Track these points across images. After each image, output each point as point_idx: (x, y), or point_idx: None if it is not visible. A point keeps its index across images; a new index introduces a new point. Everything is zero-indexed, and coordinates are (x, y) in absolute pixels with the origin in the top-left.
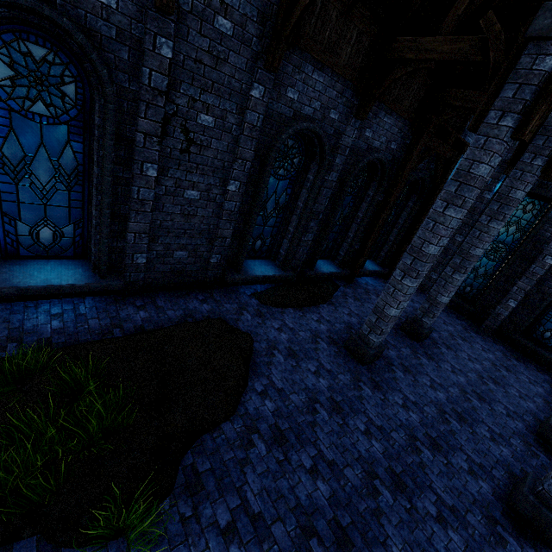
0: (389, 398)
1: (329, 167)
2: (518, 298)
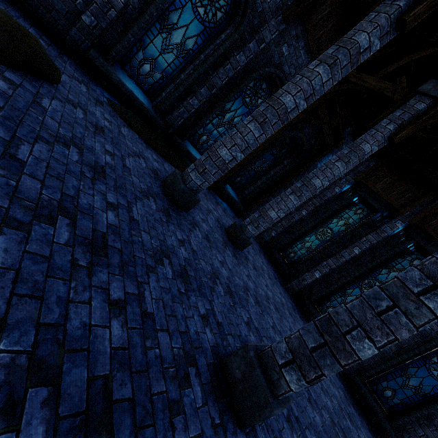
0: (171, 226)
1: (242, 46)
2: (323, 272)
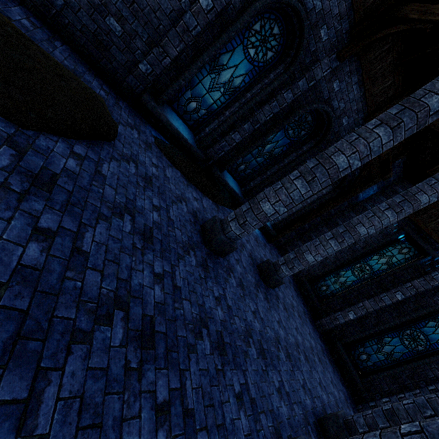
0: (209, 282)
1: (291, 84)
2: (359, 314)
